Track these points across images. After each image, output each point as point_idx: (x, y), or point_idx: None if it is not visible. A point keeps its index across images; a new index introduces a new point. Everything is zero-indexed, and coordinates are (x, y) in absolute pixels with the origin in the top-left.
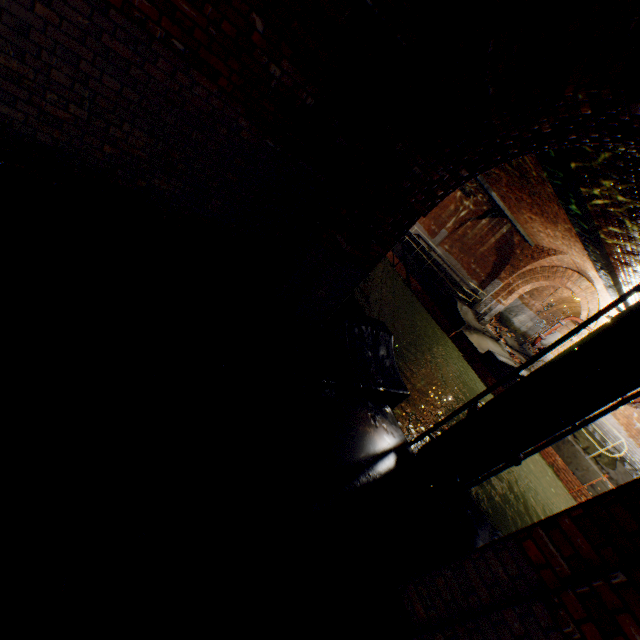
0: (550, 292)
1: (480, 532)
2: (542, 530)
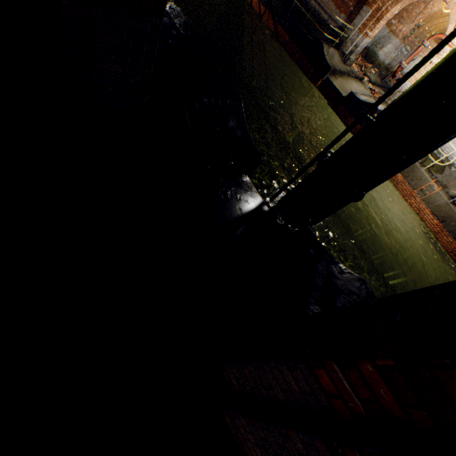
0: (420, 10)
1: (319, 265)
2: (337, 366)
